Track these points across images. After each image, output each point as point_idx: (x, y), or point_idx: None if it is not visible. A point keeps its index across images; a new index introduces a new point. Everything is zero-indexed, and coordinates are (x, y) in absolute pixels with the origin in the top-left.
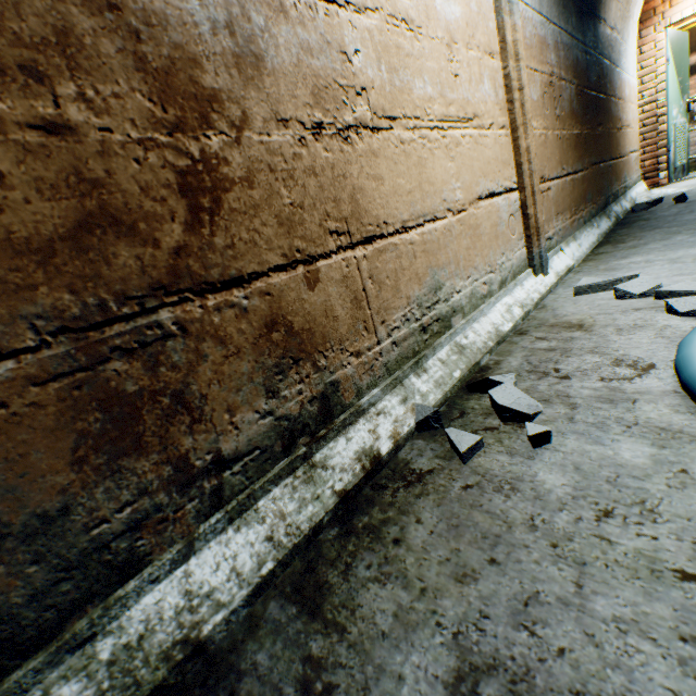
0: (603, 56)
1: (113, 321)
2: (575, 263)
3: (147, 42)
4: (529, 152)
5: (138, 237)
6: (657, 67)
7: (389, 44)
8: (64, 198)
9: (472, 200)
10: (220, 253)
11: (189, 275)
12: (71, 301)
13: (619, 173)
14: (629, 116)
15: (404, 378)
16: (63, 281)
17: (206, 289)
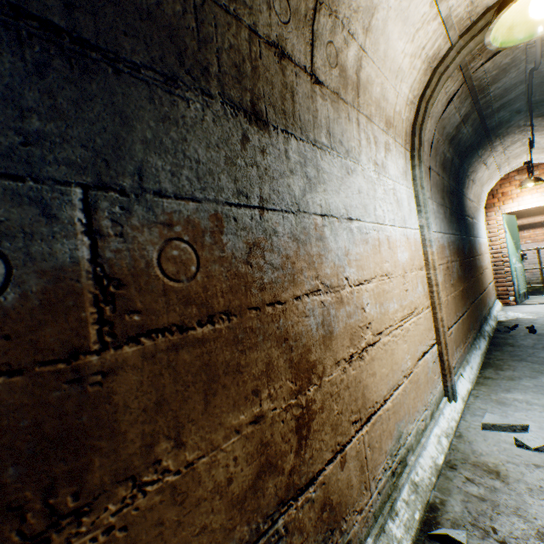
0: (469, 235)
1: (259, 536)
2: (471, 385)
3: (294, 350)
4: (442, 320)
5: (277, 470)
6: (499, 234)
7: (380, 290)
8: (254, 459)
9: (415, 362)
10: (306, 463)
11: (293, 486)
12: (246, 530)
13: (485, 300)
14: (485, 262)
15: (384, 524)
16: (245, 516)
17: (298, 493)
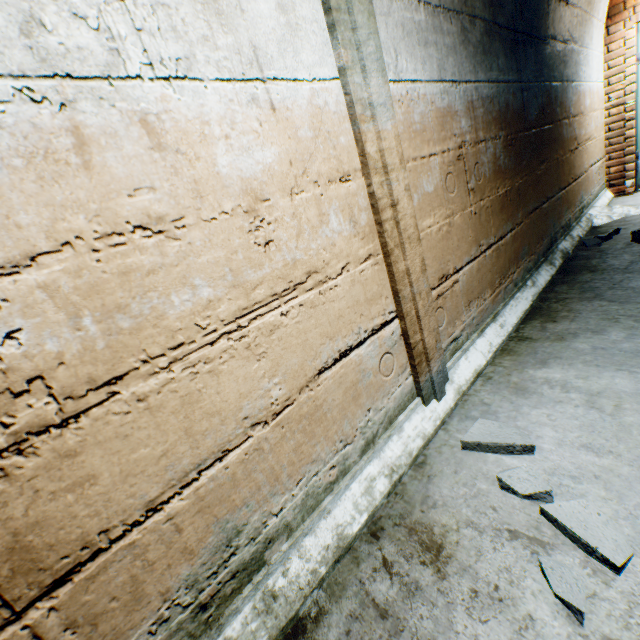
0: (550, 79)
1: None
2: (491, 356)
3: None
4: (409, 274)
5: None
6: (626, 67)
7: (104, 276)
8: None
9: (306, 381)
10: None
11: None
12: None
13: (573, 197)
14: (590, 127)
15: None
16: None
17: None
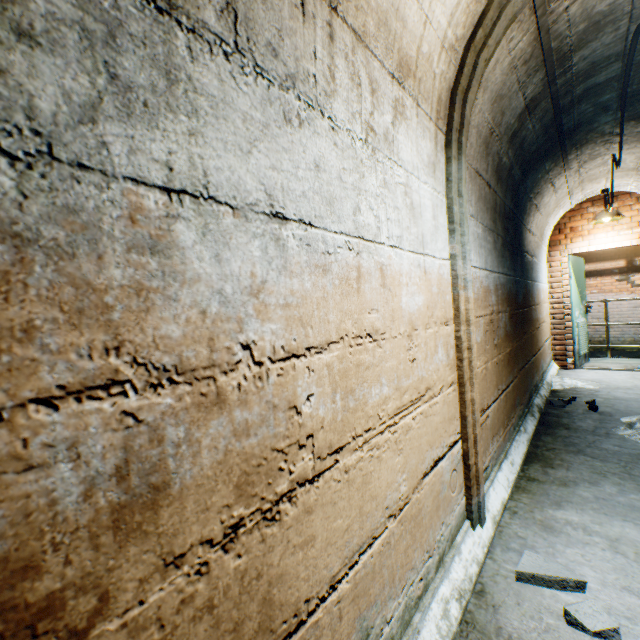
0: (526, 278)
1: None
2: (509, 491)
3: None
4: (473, 403)
5: None
6: (563, 279)
7: (350, 365)
8: None
9: (417, 482)
10: None
11: None
12: None
13: (538, 363)
14: (543, 313)
15: None
16: None
17: None
